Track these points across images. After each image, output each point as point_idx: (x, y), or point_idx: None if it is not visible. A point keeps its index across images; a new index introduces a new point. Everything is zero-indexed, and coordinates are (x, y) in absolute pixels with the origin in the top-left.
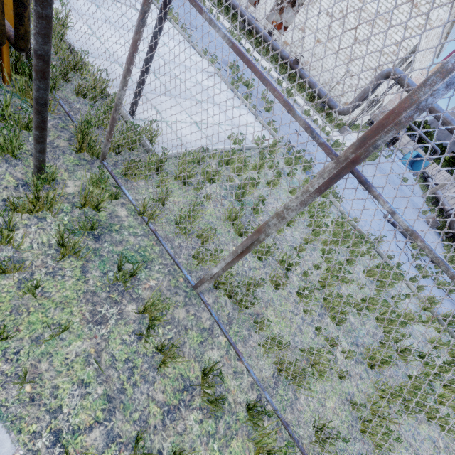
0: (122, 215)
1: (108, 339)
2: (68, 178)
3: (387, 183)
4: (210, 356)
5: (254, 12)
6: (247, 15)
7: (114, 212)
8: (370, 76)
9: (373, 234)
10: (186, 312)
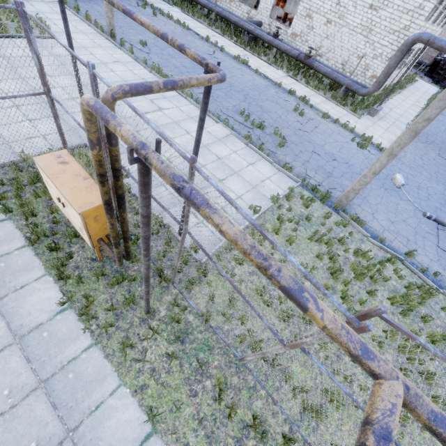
0: (191, 320)
1: (200, 404)
2: (159, 305)
3: (436, 156)
4: (256, 405)
5: (256, 15)
6: (250, 27)
7: (187, 320)
8: (395, 40)
9: (398, 256)
10: (238, 378)
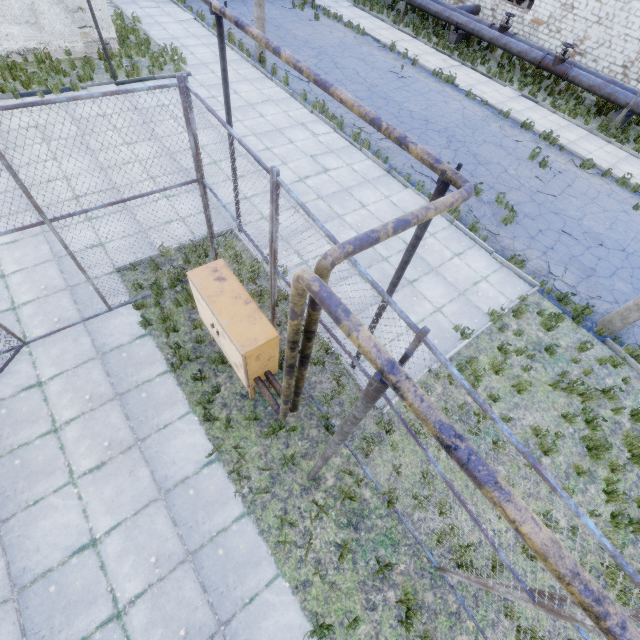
0: (368, 497)
1: (380, 623)
2: (326, 470)
3: None
4: None
5: None
6: (461, 19)
7: (362, 496)
8: None
9: None
10: (433, 595)
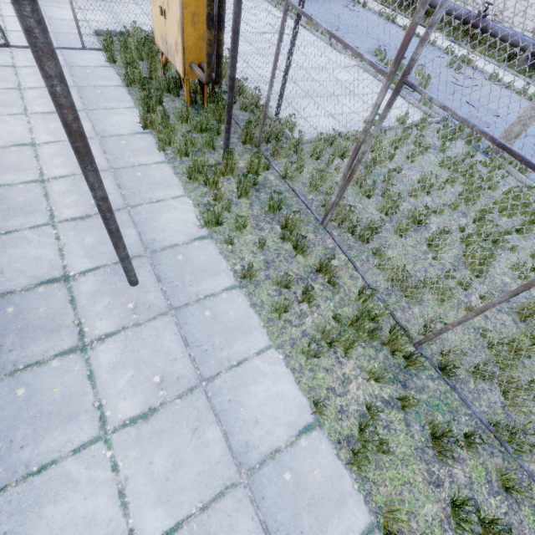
0: (272, 179)
1: (265, 238)
2: (240, 159)
3: None
4: (331, 263)
5: None
6: None
7: (267, 178)
8: None
9: None
10: (315, 236)
